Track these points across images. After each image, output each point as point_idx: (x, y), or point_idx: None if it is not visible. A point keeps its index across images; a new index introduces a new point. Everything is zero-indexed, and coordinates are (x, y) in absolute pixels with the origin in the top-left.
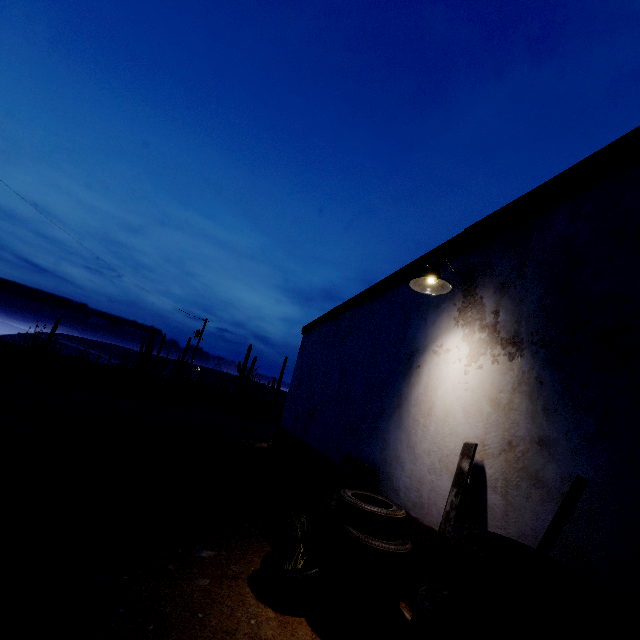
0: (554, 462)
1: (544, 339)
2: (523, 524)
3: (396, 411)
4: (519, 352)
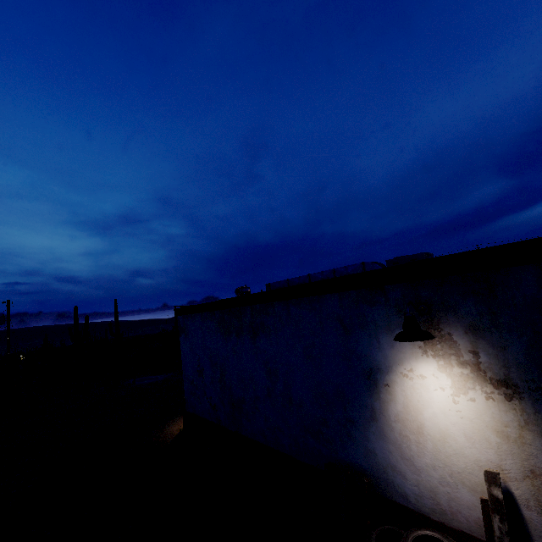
0: None
1: None
2: None
3: (372, 423)
4: (517, 395)
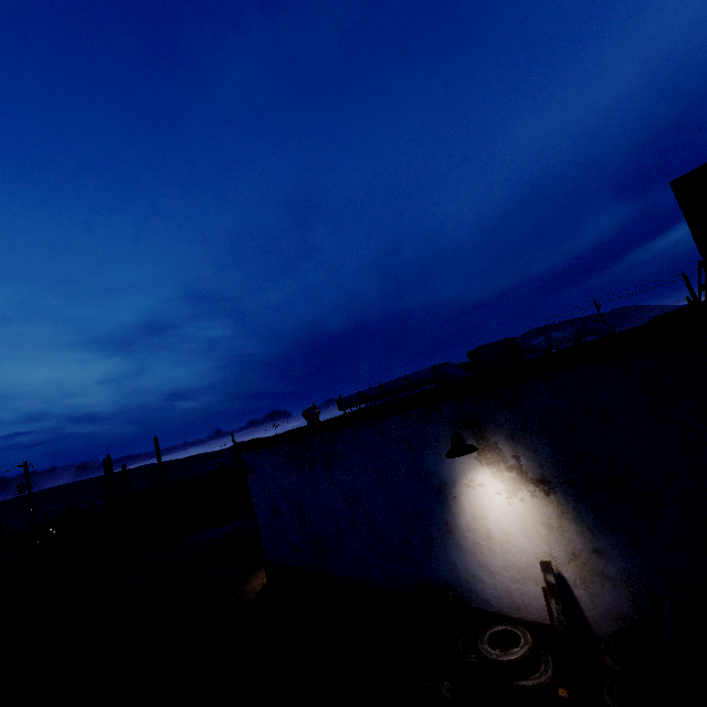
0: (611, 563)
1: (568, 481)
2: (607, 604)
3: (449, 537)
4: (552, 490)
